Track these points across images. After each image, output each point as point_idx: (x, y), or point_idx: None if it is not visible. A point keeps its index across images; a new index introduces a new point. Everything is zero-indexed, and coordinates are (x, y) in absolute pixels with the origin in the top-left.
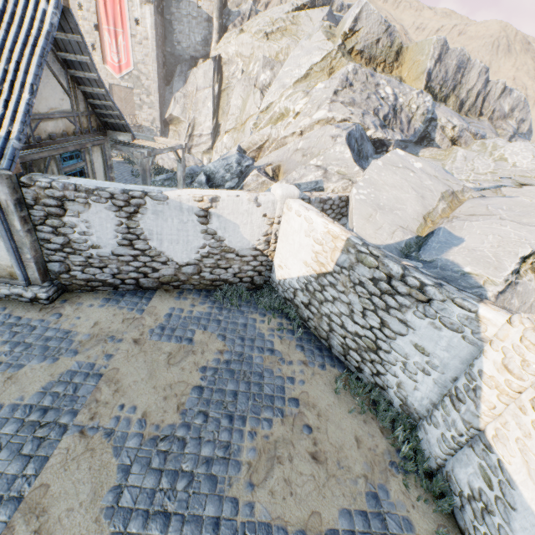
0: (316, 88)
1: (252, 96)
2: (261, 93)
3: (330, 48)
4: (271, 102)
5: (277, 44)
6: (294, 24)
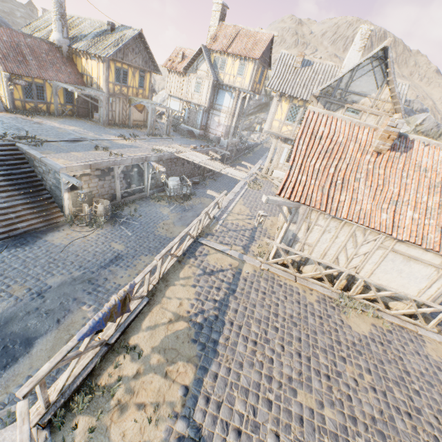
0: None
1: None
2: None
3: (408, 129)
4: None
5: None
6: None
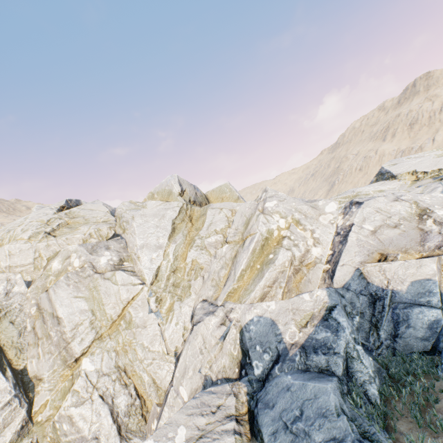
0: (269, 206)
1: (108, 282)
2: (123, 270)
3: (179, 204)
4: (157, 267)
5: (79, 233)
6: (74, 217)
